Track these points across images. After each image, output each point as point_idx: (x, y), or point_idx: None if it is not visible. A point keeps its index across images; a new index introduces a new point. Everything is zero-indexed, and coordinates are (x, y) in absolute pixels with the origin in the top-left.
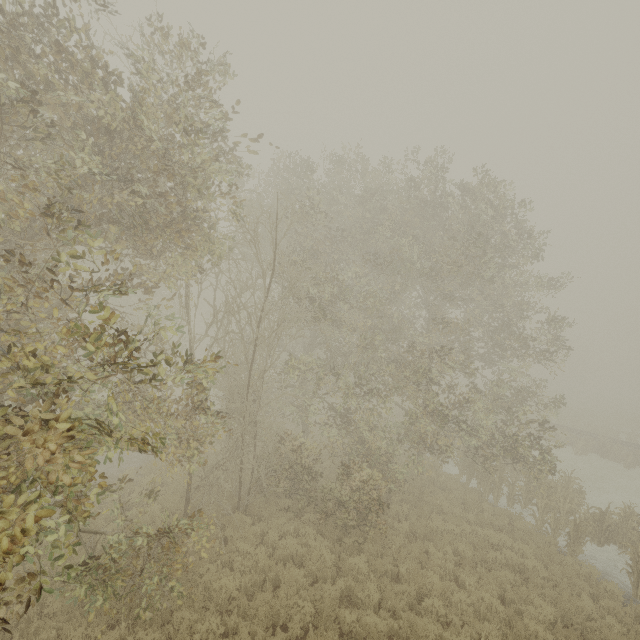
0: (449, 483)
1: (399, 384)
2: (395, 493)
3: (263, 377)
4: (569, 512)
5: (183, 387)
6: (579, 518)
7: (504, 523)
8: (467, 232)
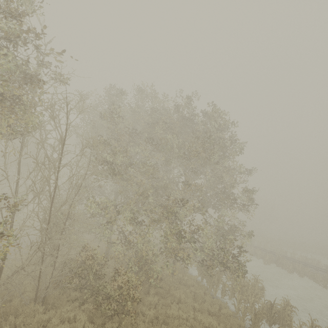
0: (189, 281)
1: (161, 218)
2: (152, 288)
3: (69, 209)
4: (254, 303)
5: (1, 211)
6: (259, 306)
7: (215, 310)
8: (203, 135)
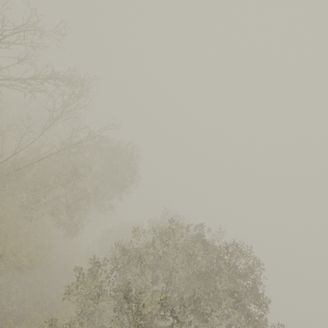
0: None
1: None
2: None
3: None
4: None
5: None
6: None
7: None
8: None
